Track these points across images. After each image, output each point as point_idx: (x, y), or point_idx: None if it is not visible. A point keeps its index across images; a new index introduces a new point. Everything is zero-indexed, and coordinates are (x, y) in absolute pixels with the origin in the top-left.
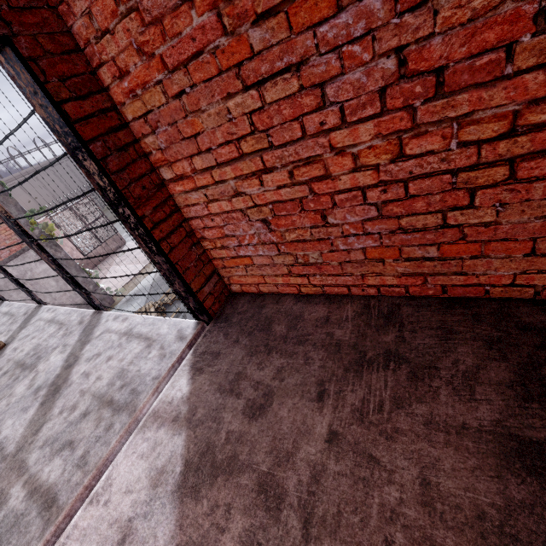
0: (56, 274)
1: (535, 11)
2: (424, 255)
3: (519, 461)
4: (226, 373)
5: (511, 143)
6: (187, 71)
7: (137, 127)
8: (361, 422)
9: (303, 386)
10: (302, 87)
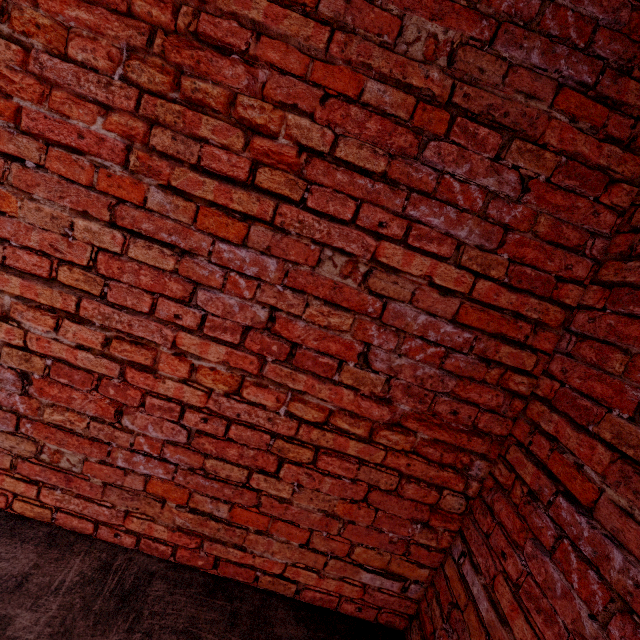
0: None
1: (360, 351)
2: (213, 511)
3: None
4: None
5: (322, 434)
6: (46, 149)
7: None
8: None
9: None
10: (177, 271)
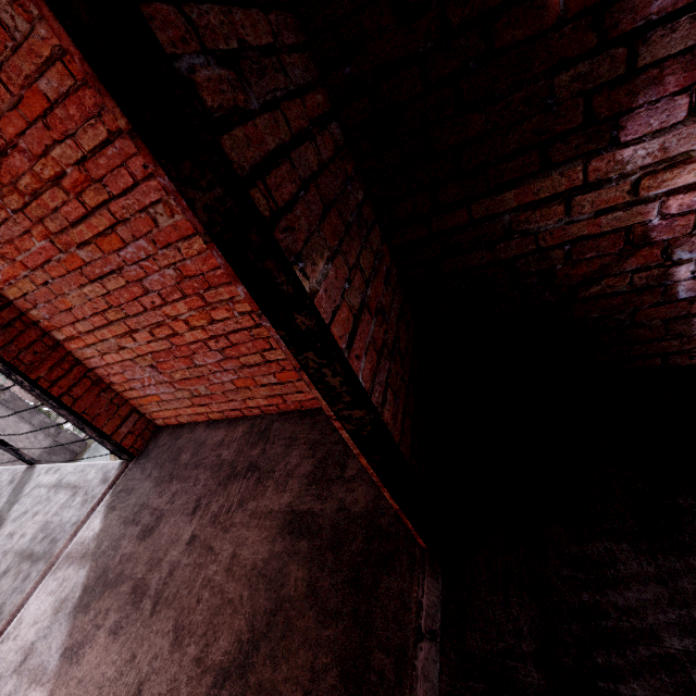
0: (1, 421)
1: None
2: (271, 382)
3: (288, 527)
4: (133, 506)
5: None
6: (44, 270)
7: (21, 304)
8: (213, 524)
9: (186, 504)
10: (128, 282)
